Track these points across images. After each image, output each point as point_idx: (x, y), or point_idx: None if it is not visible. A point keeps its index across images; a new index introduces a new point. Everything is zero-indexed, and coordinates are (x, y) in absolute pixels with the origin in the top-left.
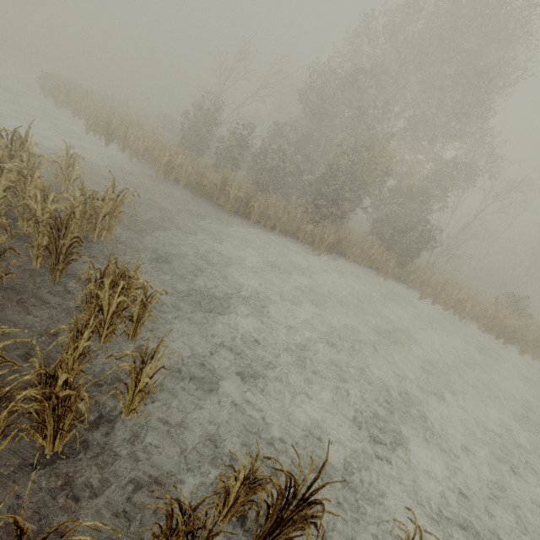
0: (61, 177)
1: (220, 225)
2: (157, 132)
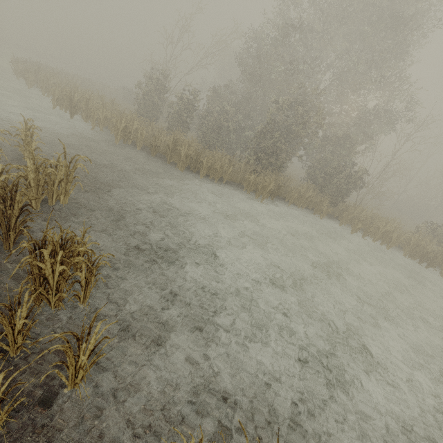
0: (21, 148)
1: (173, 181)
2: (115, 103)
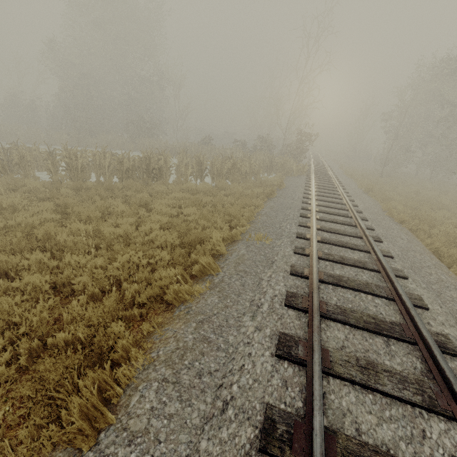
0: None
1: None
2: None
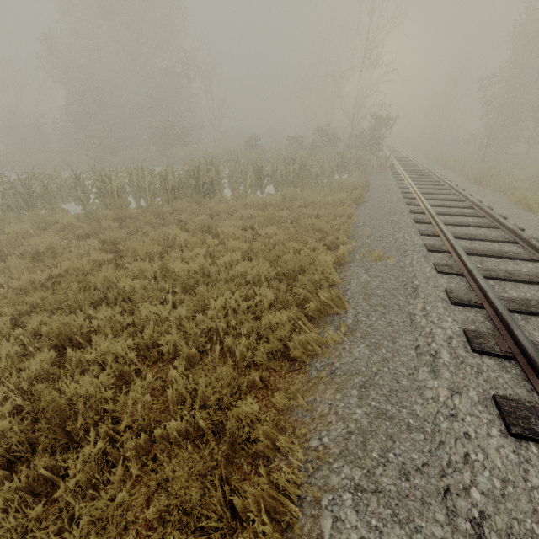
0: None
1: None
2: None
